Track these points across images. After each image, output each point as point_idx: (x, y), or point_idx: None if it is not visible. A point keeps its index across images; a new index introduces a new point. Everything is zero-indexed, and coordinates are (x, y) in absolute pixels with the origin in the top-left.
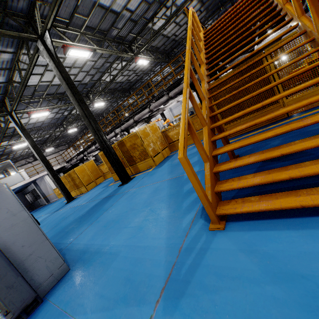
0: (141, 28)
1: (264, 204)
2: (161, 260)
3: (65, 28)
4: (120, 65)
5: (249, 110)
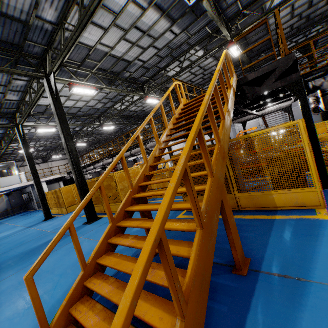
0: (154, 73)
1: None
2: None
3: (77, 68)
4: (134, 98)
5: (141, 226)
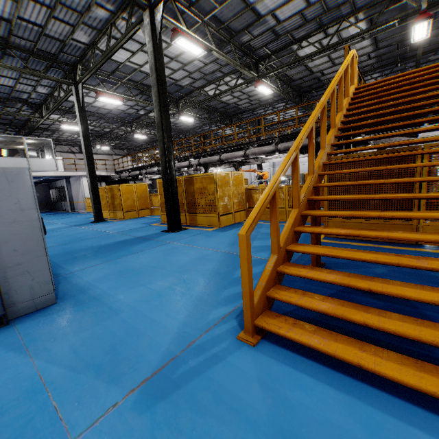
0: (282, 47)
1: (316, 340)
2: (162, 346)
3: (187, 8)
4: (235, 81)
5: (360, 214)
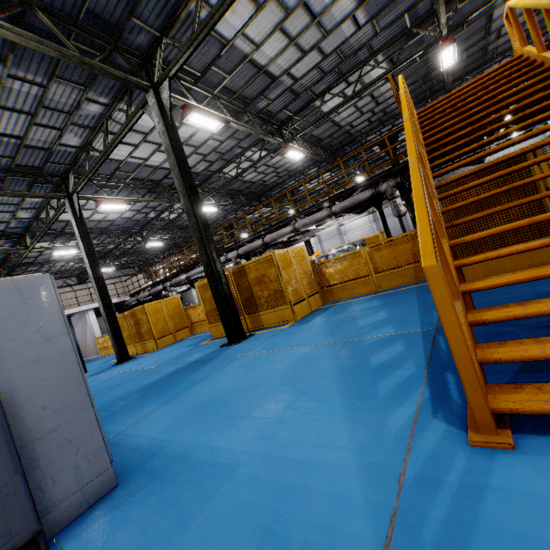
0: (303, 105)
1: None
2: (354, 498)
3: (192, 83)
4: (257, 154)
5: (543, 216)
